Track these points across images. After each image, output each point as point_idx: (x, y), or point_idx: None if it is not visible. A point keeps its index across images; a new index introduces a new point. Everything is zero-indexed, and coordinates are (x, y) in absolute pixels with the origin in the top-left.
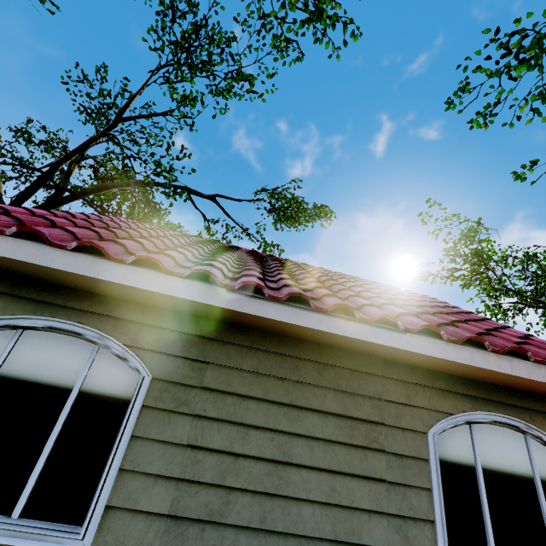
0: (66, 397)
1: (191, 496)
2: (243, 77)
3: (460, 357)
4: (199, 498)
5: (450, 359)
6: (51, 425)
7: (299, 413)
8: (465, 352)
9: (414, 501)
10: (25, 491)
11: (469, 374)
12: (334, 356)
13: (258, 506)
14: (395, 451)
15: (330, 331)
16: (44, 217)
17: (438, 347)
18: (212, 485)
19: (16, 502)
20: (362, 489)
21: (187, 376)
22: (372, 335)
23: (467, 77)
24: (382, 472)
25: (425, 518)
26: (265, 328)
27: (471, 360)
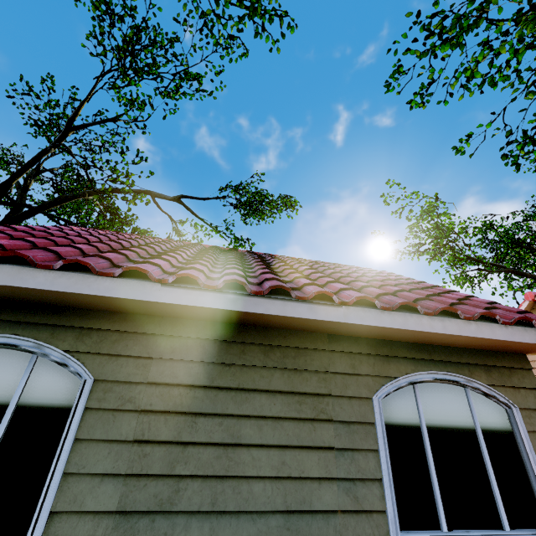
0: (5, 410)
1: (140, 489)
2: (191, 76)
3: (394, 323)
4: (148, 490)
5: (385, 326)
6: None
7: (247, 395)
8: (399, 318)
9: (362, 463)
10: None
11: (409, 338)
12: (280, 336)
13: (208, 489)
14: (342, 419)
15: (267, 313)
16: None
17: (374, 316)
18: (162, 476)
19: None
20: (311, 459)
21: (131, 374)
22: (309, 312)
23: (399, 60)
24: (330, 440)
25: (373, 477)
26: (208, 317)
27: (405, 324)
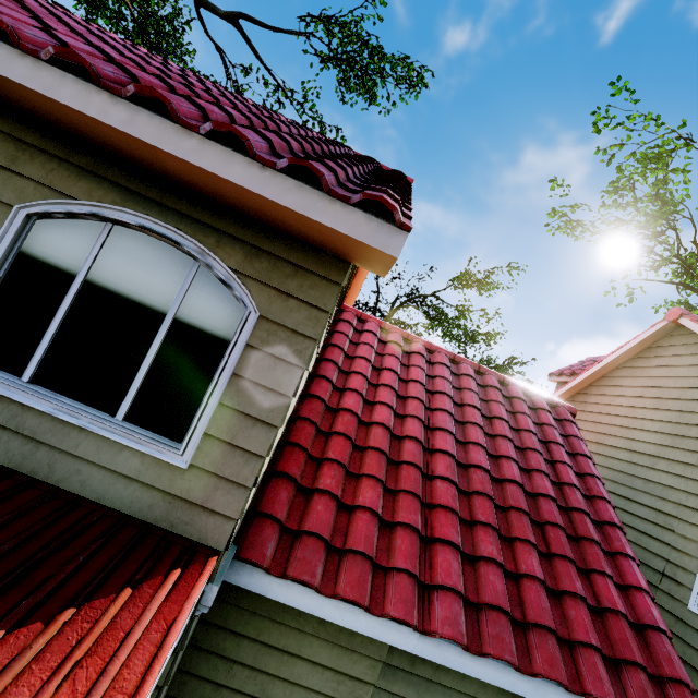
0: None
1: None
2: None
3: (32, 80)
4: None
5: (9, 77)
6: None
7: None
8: (49, 76)
9: None
10: None
11: (113, 145)
12: None
13: None
14: None
15: None
16: None
17: None
18: None
19: None
20: None
21: None
22: None
23: None
24: None
25: None
26: None
27: (52, 89)
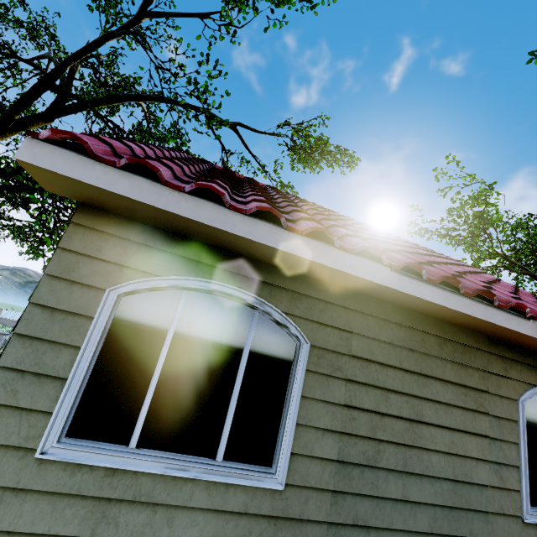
0: (238, 358)
1: (352, 446)
2: None
3: None
4: (357, 448)
5: None
6: (230, 383)
7: (426, 380)
8: None
9: (507, 452)
10: (222, 440)
11: None
12: (451, 331)
13: (400, 454)
14: (495, 414)
15: (474, 315)
16: (172, 160)
17: None
18: (366, 438)
19: (216, 448)
20: (472, 442)
21: (337, 344)
22: (505, 321)
23: None
24: (486, 430)
25: (514, 464)
26: (404, 304)
27: None
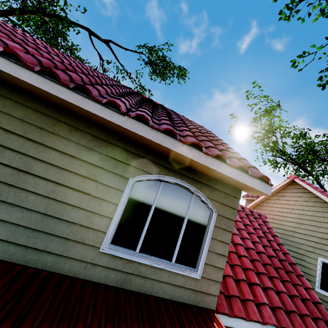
0: None
1: None
2: None
3: (156, 139)
4: None
5: (148, 138)
6: None
7: (46, 149)
8: (161, 137)
9: (104, 207)
10: None
11: (169, 154)
12: (85, 125)
13: None
14: (104, 183)
15: (67, 99)
16: None
17: (144, 130)
18: None
19: None
20: (73, 195)
21: None
22: (98, 110)
23: None
24: (90, 190)
25: (107, 216)
26: (33, 92)
27: (163, 142)
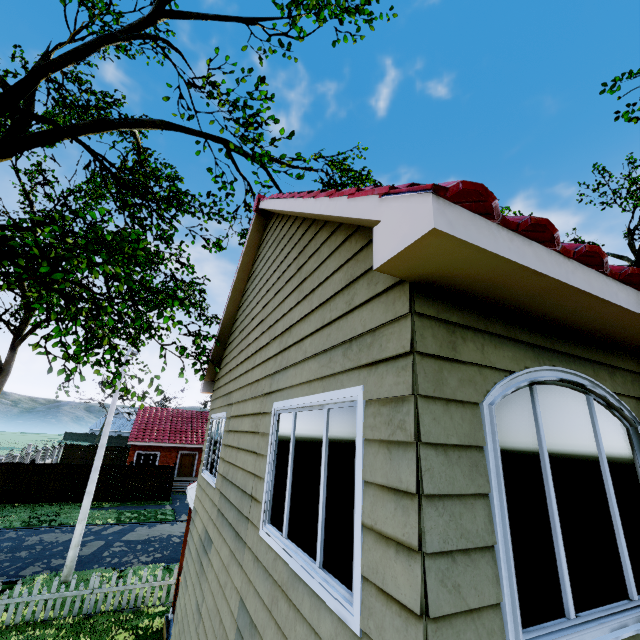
0: (597, 461)
1: None
2: None
3: None
4: None
5: None
6: (603, 495)
7: None
8: None
9: None
10: (628, 571)
11: None
12: None
13: None
14: None
15: None
16: None
17: None
18: None
19: (624, 584)
20: None
21: None
22: None
23: None
24: None
25: None
26: None
27: None
